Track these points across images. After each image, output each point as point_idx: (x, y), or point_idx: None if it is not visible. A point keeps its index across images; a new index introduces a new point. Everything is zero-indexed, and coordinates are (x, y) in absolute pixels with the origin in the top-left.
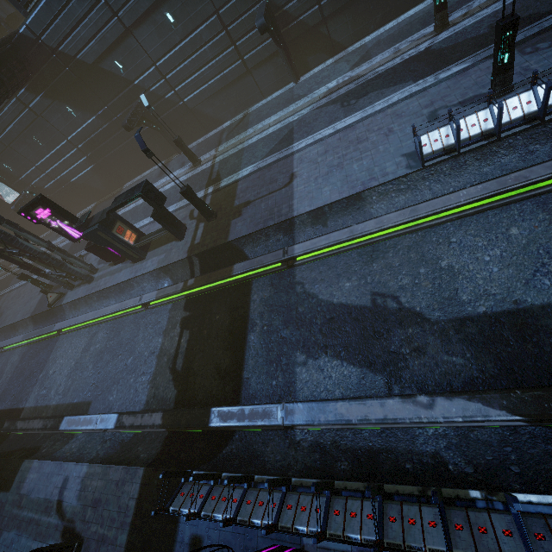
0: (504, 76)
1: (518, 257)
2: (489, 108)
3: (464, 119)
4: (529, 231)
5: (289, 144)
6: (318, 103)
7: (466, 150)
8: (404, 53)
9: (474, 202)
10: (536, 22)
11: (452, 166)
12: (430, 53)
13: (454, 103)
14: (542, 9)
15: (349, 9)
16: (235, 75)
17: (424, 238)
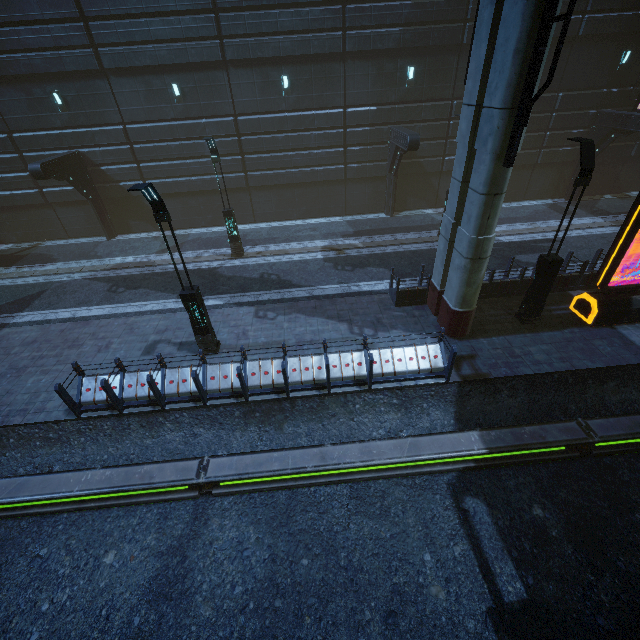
0: (203, 337)
1: (76, 616)
2: (162, 371)
3: (137, 374)
4: (121, 564)
5: (18, 310)
6: (97, 274)
7: (129, 412)
8: (201, 262)
9: (90, 495)
10: (284, 289)
11: (115, 425)
12: (213, 273)
13: (178, 340)
14: (295, 280)
15: (179, 199)
16: (28, 201)
17: (20, 534)
